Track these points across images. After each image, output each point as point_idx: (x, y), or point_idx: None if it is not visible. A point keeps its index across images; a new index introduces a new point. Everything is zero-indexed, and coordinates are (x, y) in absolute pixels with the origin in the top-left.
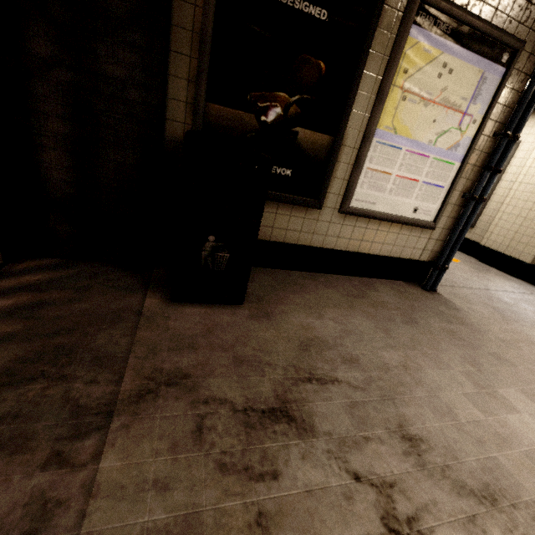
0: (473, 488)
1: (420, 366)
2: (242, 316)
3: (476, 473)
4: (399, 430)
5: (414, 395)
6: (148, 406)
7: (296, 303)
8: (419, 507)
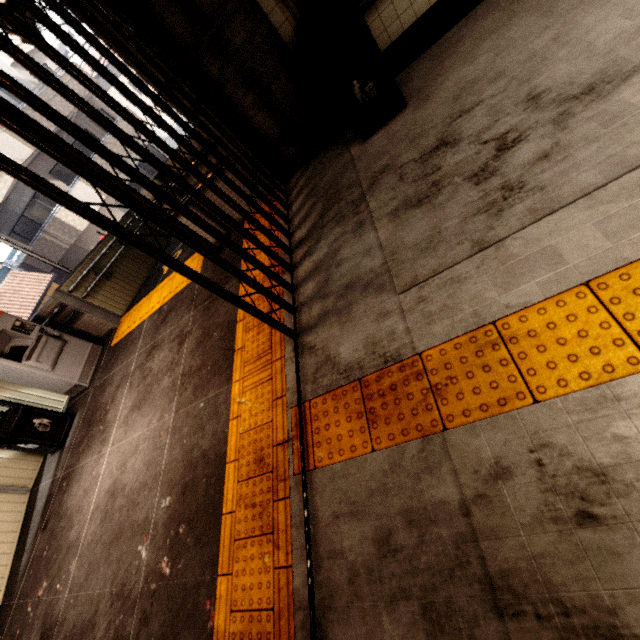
0: (575, 95)
1: (576, 24)
2: (409, 114)
3: (586, 82)
4: (525, 99)
5: (553, 61)
6: (376, 186)
7: (450, 67)
8: (523, 131)
